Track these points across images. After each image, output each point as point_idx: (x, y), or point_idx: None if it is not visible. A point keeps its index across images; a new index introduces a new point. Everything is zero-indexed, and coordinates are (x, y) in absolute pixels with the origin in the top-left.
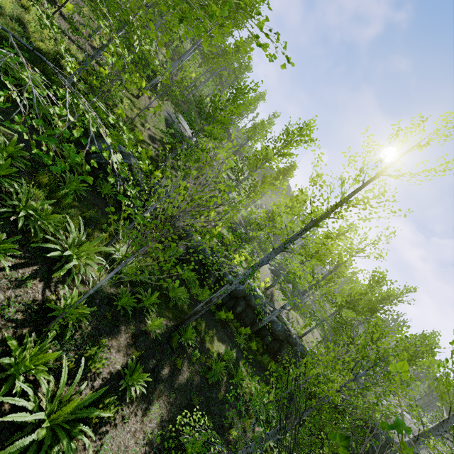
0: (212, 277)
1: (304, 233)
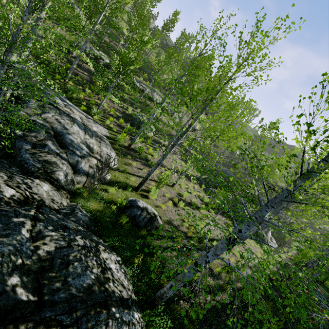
0: None
1: None
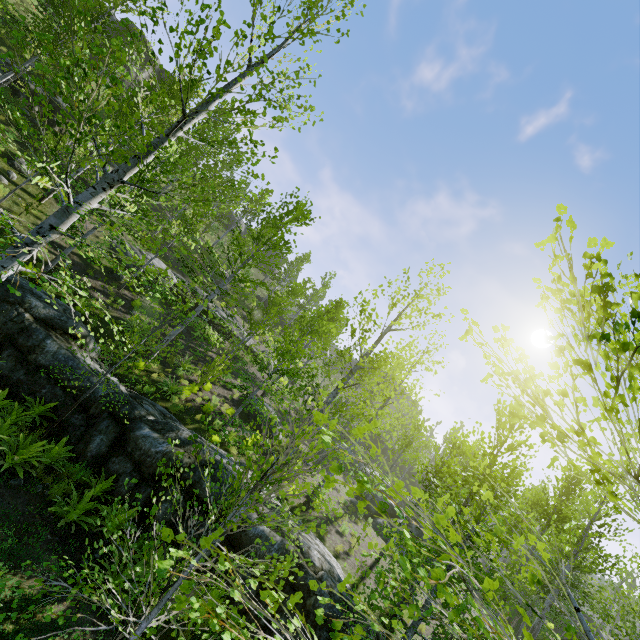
0: (101, 434)
1: (125, 169)
